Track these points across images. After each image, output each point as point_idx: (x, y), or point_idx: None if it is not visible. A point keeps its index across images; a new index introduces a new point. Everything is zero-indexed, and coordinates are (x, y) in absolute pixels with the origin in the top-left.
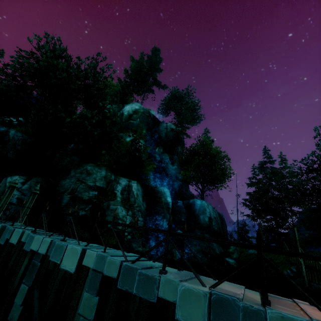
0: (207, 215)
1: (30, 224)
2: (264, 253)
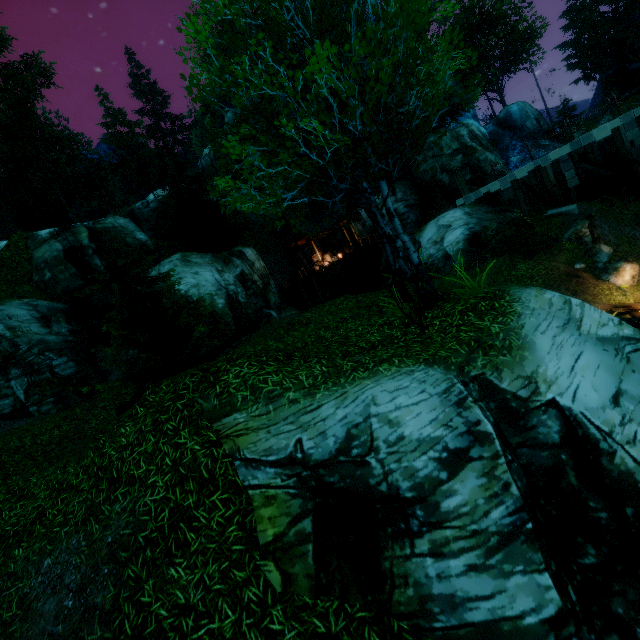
0: (532, 118)
1: (437, 214)
2: (623, 110)
